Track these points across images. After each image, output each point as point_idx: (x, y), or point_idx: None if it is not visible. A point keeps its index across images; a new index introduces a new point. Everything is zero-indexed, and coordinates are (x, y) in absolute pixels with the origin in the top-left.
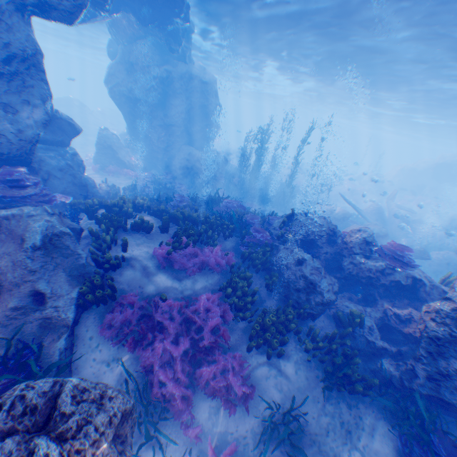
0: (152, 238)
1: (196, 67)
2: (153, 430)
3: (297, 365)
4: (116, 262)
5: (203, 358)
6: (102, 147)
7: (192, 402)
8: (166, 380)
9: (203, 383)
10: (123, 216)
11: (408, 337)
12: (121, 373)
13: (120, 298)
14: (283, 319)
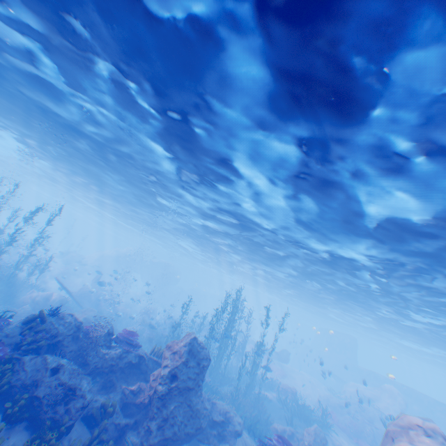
0: None
1: None
2: None
3: None
4: None
5: None
6: None
7: None
8: None
9: None
10: None
11: (141, 404)
12: None
13: None
14: None
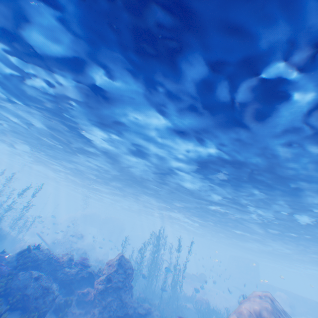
0: None
1: None
2: None
3: None
4: None
5: None
6: None
7: None
8: None
9: None
10: None
11: (90, 301)
12: None
13: None
14: None
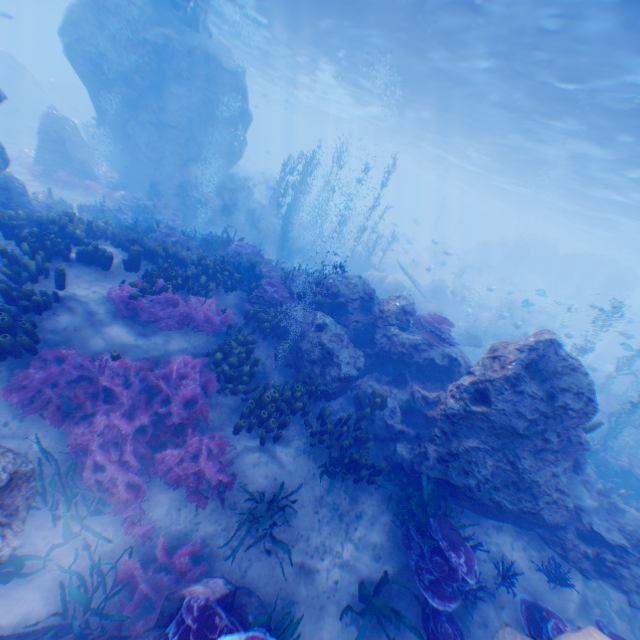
0: (112, 276)
1: (215, 44)
2: (79, 528)
3: (298, 452)
4: (41, 299)
5: (168, 439)
6: (48, 138)
7: (144, 493)
8: (106, 463)
9: (163, 469)
10: (67, 242)
11: (432, 421)
12: (36, 455)
13: (44, 351)
14: (287, 395)
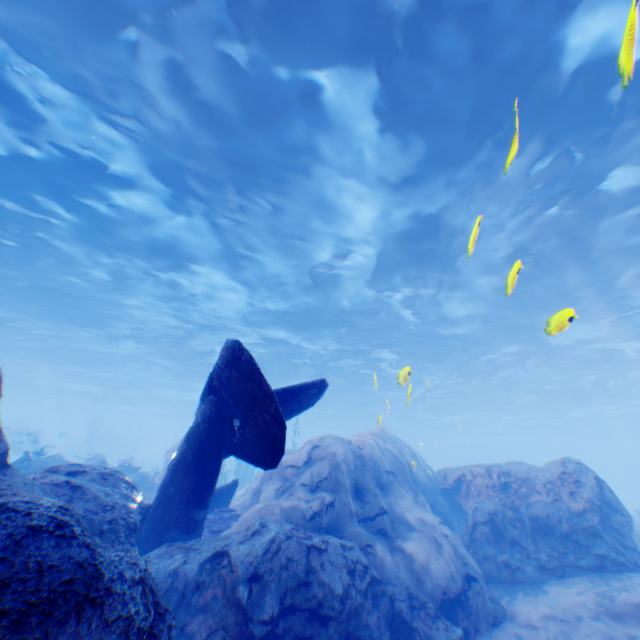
0: None
1: None
2: None
3: None
4: None
5: None
6: None
7: None
8: None
9: None
10: None
11: None
12: None
13: None
14: None
